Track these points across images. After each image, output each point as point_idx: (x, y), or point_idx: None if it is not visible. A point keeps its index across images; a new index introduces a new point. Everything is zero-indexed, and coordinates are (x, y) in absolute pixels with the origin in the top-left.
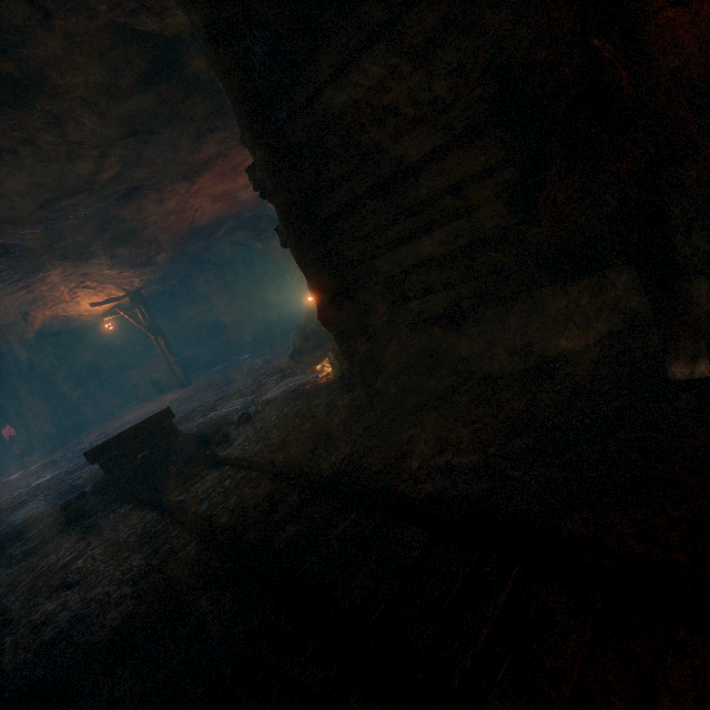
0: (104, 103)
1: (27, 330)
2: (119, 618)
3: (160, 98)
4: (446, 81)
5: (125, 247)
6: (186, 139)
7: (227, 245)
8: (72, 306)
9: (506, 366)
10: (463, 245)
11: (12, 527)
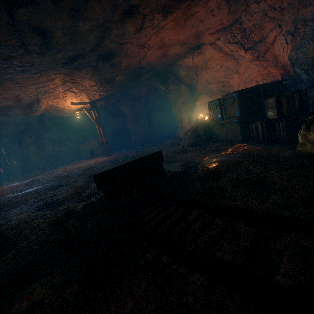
0: None
1: (37, 109)
2: None
3: None
4: None
5: (103, 65)
6: None
7: (144, 86)
8: (62, 102)
9: None
10: None
11: (6, 228)
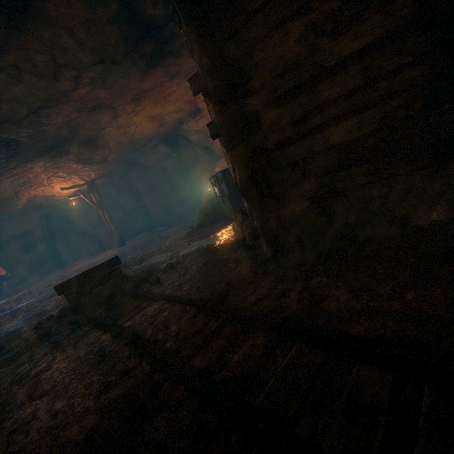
0: (84, 35)
1: (17, 203)
2: (83, 432)
3: (123, 36)
4: (362, 1)
5: (88, 149)
6: (137, 70)
7: (154, 154)
8: (49, 189)
9: (385, 232)
10: (366, 133)
11: None
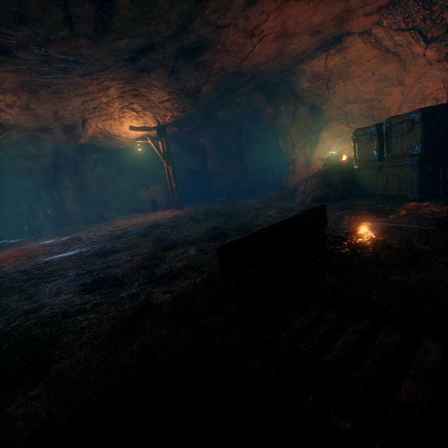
0: None
1: (82, 134)
2: None
3: None
4: None
5: (186, 65)
6: None
7: (239, 106)
8: (117, 125)
9: None
10: None
11: (35, 322)
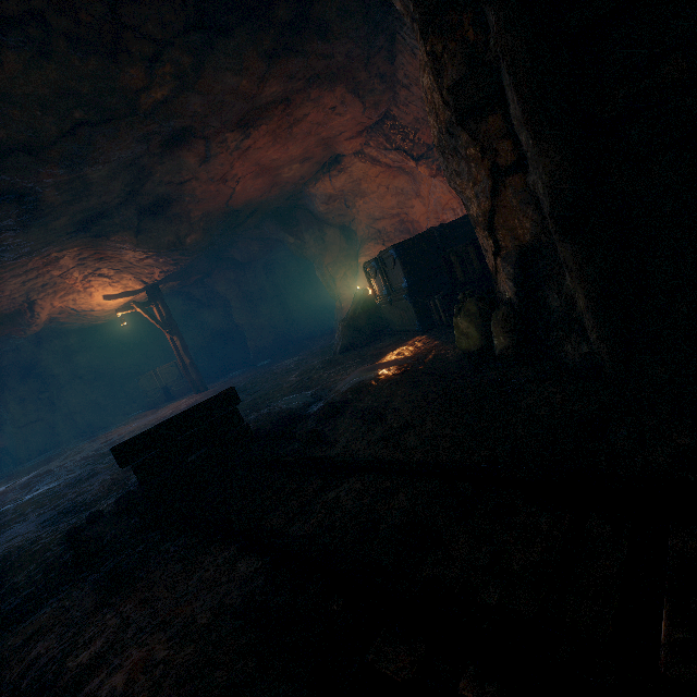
0: None
1: (32, 321)
2: None
3: None
4: None
5: (154, 222)
6: (258, 54)
7: (254, 240)
8: (84, 298)
9: None
10: None
11: None
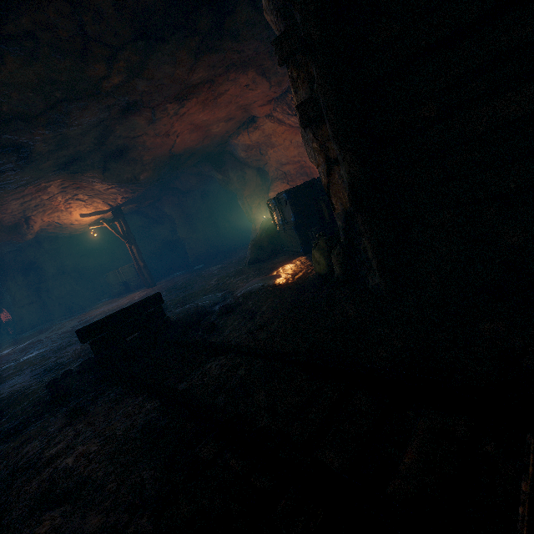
0: None
1: (27, 231)
2: None
3: (173, 0)
4: None
5: (116, 164)
6: (187, 53)
7: (193, 175)
8: (66, 215)
9: None
10: None
11: None
